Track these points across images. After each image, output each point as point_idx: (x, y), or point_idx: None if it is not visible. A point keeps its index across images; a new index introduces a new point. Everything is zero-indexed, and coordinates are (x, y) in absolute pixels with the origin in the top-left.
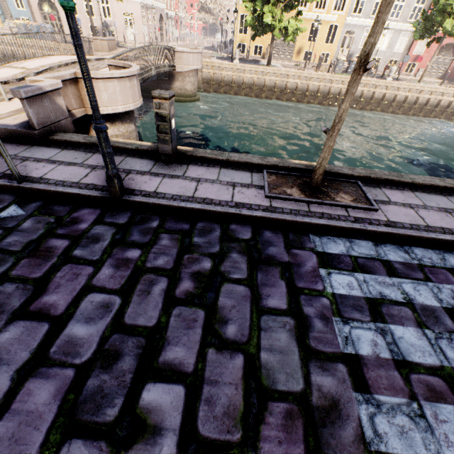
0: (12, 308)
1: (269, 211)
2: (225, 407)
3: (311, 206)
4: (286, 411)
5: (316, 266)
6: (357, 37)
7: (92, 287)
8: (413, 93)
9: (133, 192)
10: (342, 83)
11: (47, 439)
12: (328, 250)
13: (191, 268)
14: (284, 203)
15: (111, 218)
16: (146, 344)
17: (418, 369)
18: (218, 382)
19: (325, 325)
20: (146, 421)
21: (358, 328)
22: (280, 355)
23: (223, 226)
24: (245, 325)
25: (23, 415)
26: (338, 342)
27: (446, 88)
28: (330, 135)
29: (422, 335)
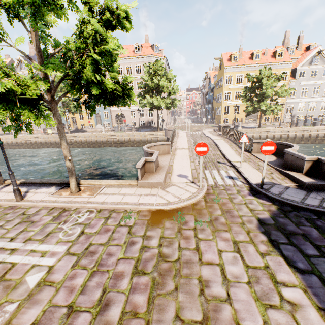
0: None
1: None
2: None
3: None
4: None
5: None
6: (295, 107)
7: None
8: None
9: None
10: (310, 131)
11: None
12: None
13: None
14: None
15: None
16: None
17: None
18: None
19: None
20: None
21: None
22: None
23: None
24: None
25: None
26: None
27: None
28: None
29: None
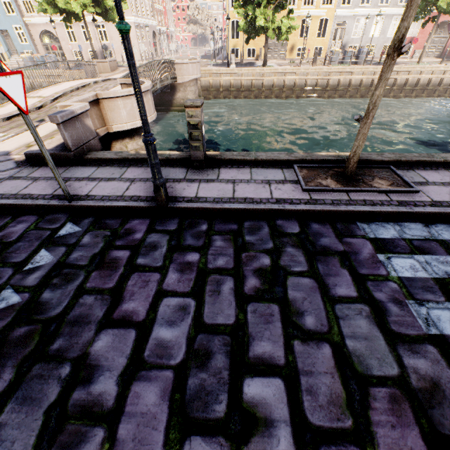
0: (97, 318)
1: (311, 204)
2: (328, 396)
3: (351, 195)
4: (389, 395)
5: (373, 252)
6: (349, 27)
7: (164, 292)
8: (414, 75)
9: (175, 199)
10: (340, 74)
11: (167, 438)
12: (380, 236)
13: (252, 265)
14: (323, 194)
15: (161, 226)
16: (232, 341)
17: None
18: (312, 372)
19: (401, 308)
20: (255, 415)
21: (435, 309)
22: (365, 342)
23: (269, 223)
24: (321, 316)
25: (138, 417)
26: (419, 324)
27: (447, 65)
28: (364, 122)
29: None
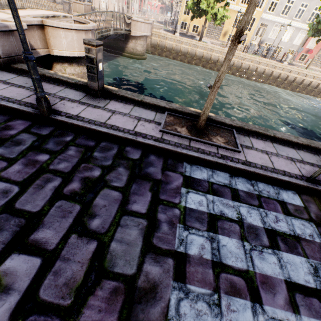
0: None
1: (159, 141)
2: (68, 279)
3: (192, 142)
4: (114, 288)
5: (180, 185)
6: (268, 29)
7: (0, 177)
8: (301, 76)
9: (59, 113)
10: (251, 61)
11: None
12: (194, 175)
13: (84, 174)
14: (172, 137)
15: (36, 130)
16: (25, 224)
17: (228, 270)
18: (69, 260)
19: (170, 229)
20: (0, 282)
21: (194, 234)
22: (126, 246)
23: (120, 147)
24: (108, 221)
25: None
26: (174, 242)
27: None
28: (212, 90)
29: (241, 246)
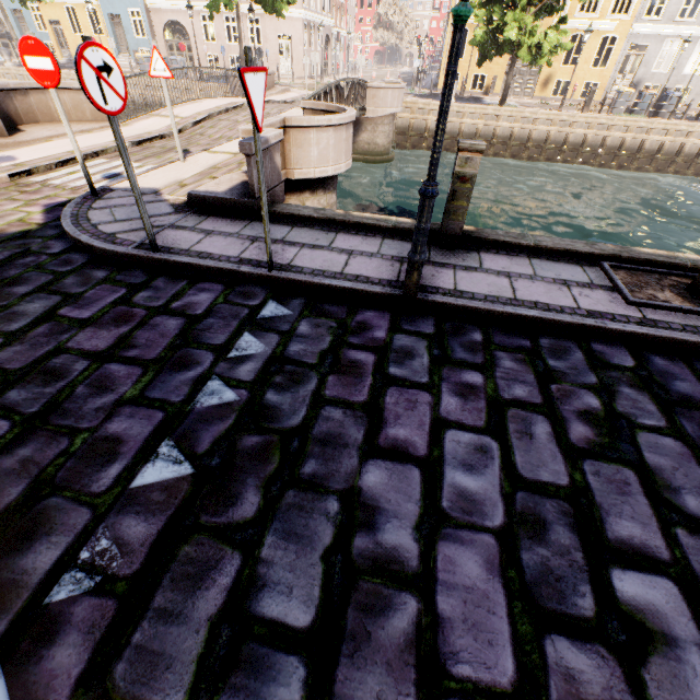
0: (355, 441)
1: (648, 326)
2: None
3: None
4: None
5: None
6: (650, 54)
7: (445, 421)
8: None
9: (425, 289)
10: (626, 129)
11: (515, 629)
12: None
13: (572, 405)
14: (663, 314)
15: (410, 326)
16: (573, 511)
17: None
18: None
19: None
20: (645, 625)
21: None
22: None
23: (581, 345)
24: None
25: (461, 591)
26: None
27: None
28: None
29: None
